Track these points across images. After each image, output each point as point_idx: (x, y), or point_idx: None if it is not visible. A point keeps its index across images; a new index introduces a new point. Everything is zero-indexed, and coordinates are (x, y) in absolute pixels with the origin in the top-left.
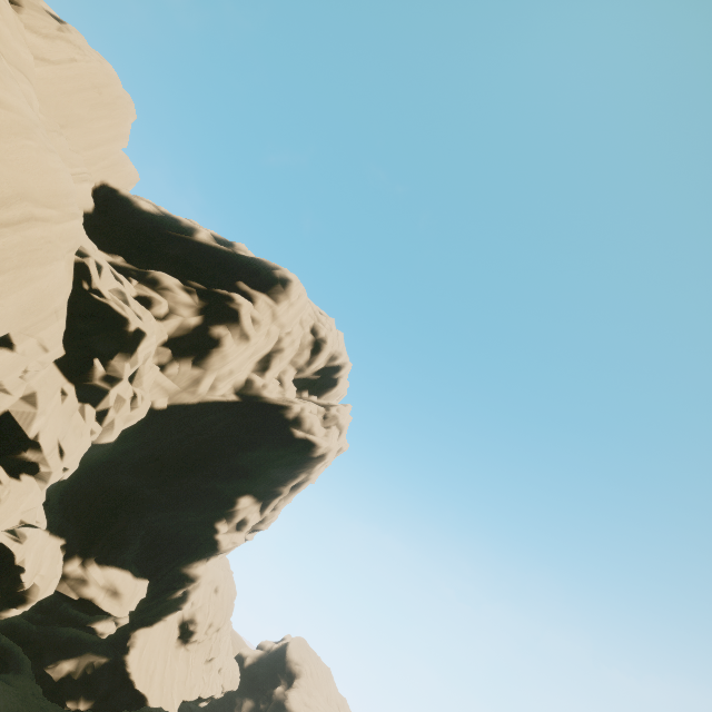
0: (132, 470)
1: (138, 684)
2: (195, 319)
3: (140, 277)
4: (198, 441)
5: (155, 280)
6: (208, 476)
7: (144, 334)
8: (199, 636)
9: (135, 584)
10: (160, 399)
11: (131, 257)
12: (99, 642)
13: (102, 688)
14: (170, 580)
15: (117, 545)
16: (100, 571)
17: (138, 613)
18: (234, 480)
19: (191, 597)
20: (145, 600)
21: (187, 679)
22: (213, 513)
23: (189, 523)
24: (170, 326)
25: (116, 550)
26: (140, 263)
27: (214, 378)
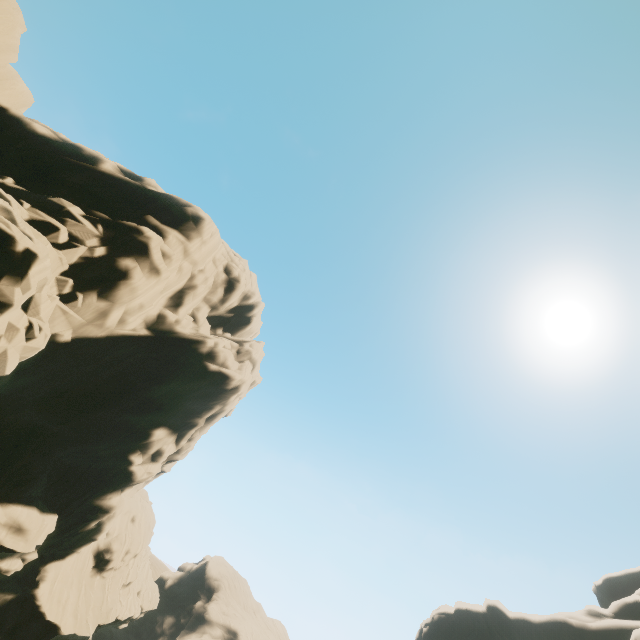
0: (35, 406)
1: (49, 615)
2: (99, 249)
3: (34, 201)
4: (108, 375)
5: (51, 205)
6: (120, 410)
7: (35, 255)
8: (116, 564)
9: (42, 519)
10: (63, 332)
11: (24, 180)
12: (5, 580)
13: (9, 623)
14: (82, 513)
15: (20, 482)
16: (1, 509)
17: (48, 548)
18: (147, 413)
19: (106, 528)
20: (55, 534)
21: (103, 604)
22: (126, 446)
23: (101, 457)
24: (71, 255)
25: (19, 487)
26: (35, 187)
27: (123, 312)
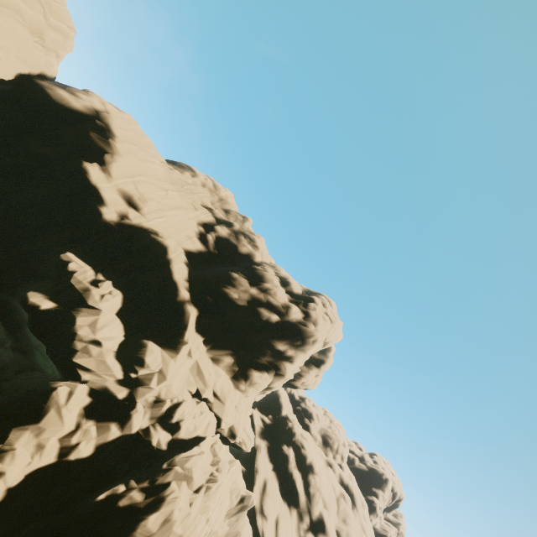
0: None
1: None
2: None
3: None
4: None
5: None
6: None
7: None
8: None
9: None
10: None
11: None
12: None
13: None
14: None
15: None
16: None
17: None
18: None
19: None
20: None
21: None
22: None
23: None
24: None
25: None
26: None
27: None
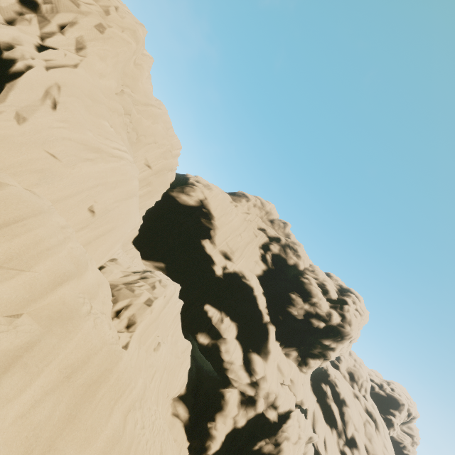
0: None
1: None
2: None
3: None
4: None
5: None
6: None
7: None
8: None
9: None
10: None
11: None
12: None
13: None
14: None
15: None
16: None
17: None
18: None
19: None
20: None
21: None
22: None
23: None
24: None
25: None
26: None
27: None
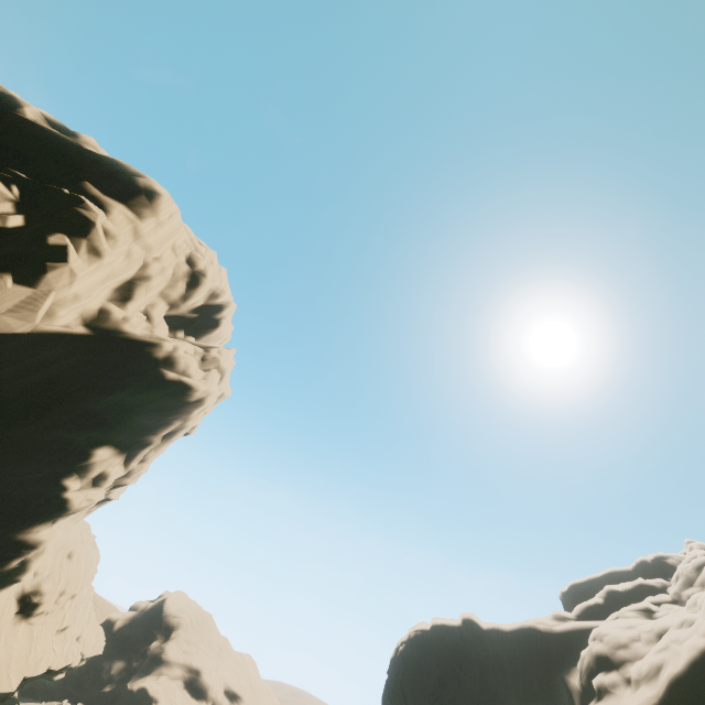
0: None
1: None
2: (14, 218)
3: None
4: (32, 382)
5: None
6: (49, 425)
7: None
8: (47, 607)
9: None
10: None
11: None
12: None
13: None
14: None
15: None
16: None
17: None
18: (86, 428)
19: (33, 566)
20: None
21: (30, 654)
22: (58, 468)
23: (25, 482)
24: None
25: None
26: None
27: (50, 302)
